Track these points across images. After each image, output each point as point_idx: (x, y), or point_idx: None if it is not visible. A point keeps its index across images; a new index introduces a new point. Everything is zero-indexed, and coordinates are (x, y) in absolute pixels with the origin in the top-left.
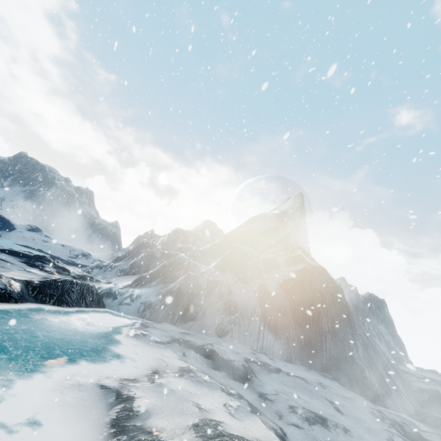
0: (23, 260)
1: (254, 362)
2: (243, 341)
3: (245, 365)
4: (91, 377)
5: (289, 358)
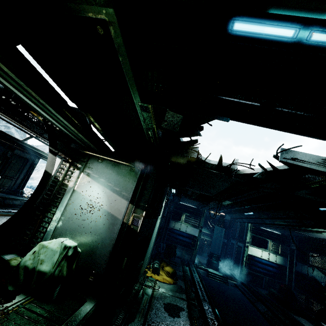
0: None
1: None
2: None
3: None
4: None
5: None
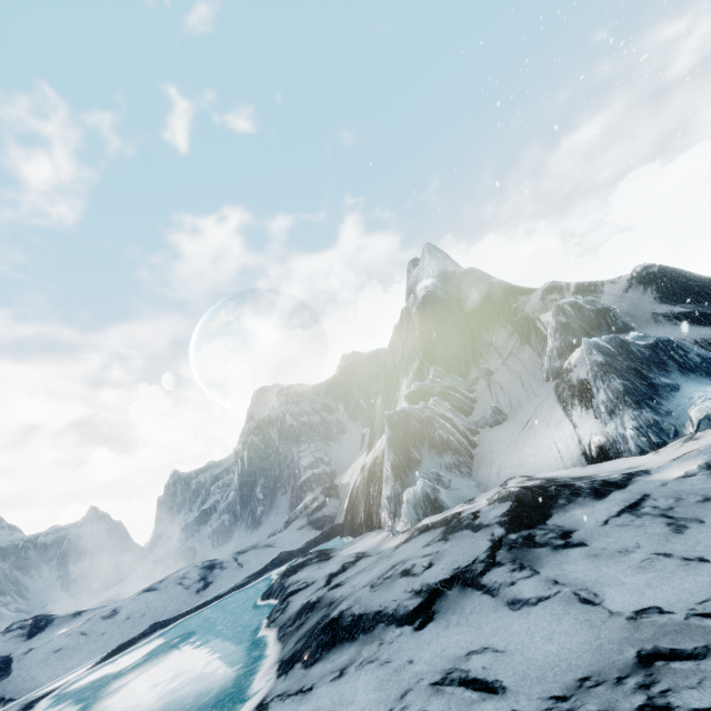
0: (574, 500)
1: None
2: None
3: None
4: None
5: None
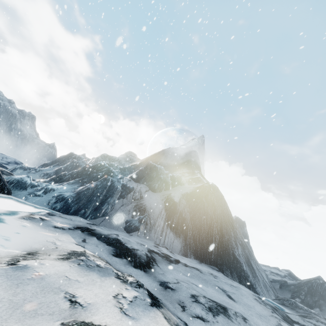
0: None
1: (157, 253)
2: (148, 237)
3: (148, 255)
4: None
5: (186, 253)
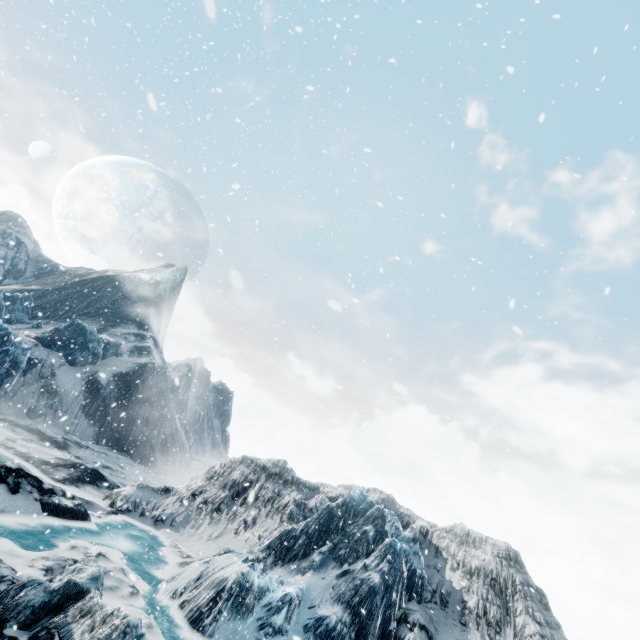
0: None
1: (70, 440)
2: (57, 424)
3: (64, 441)
4: None
5: (97, 441)
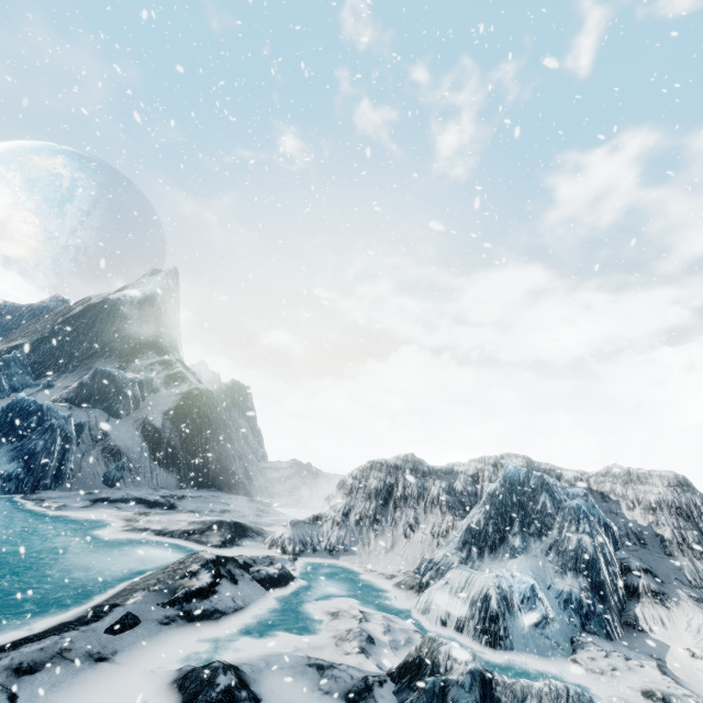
0: None
1: (167, 497)
2: (139, 484)
3: (166, 500)
4: (109, 531)
5: (183, 486)
